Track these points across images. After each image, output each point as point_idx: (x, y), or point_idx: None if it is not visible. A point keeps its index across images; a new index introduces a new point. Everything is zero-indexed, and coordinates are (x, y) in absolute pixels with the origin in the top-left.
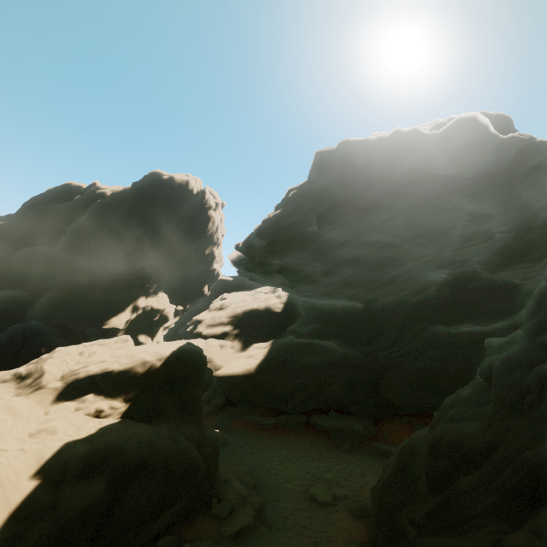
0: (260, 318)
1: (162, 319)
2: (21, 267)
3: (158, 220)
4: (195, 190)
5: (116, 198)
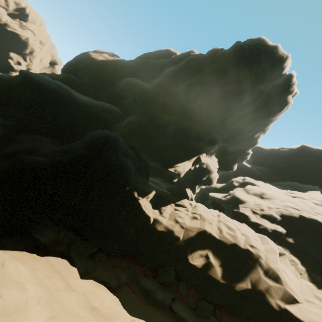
0: None
1: (206, 180)
2: (123, 91)
3: (246, 85)
4: (286, 69)
5: (214, 54)
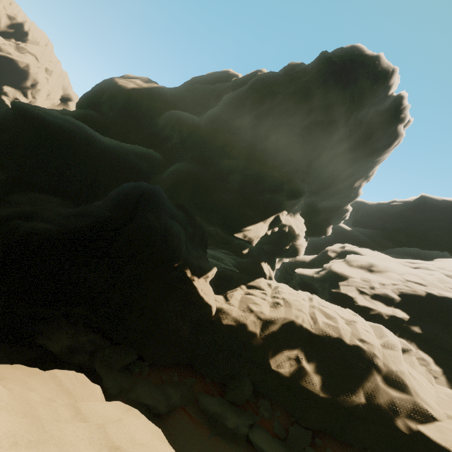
0: None
1: (290, 250)
2: (164, 130)
3: (338, 112)
4: (393, 87)
5: (291, 71)
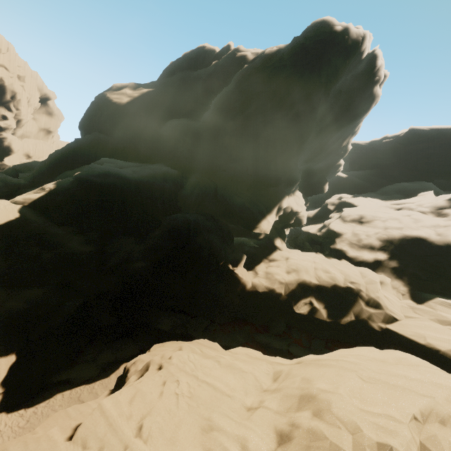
0: (430, 254)
1: (295, 221)
2: (169, 141)
3: (317, 97)
4: (366, 51)
5: (269, 62)
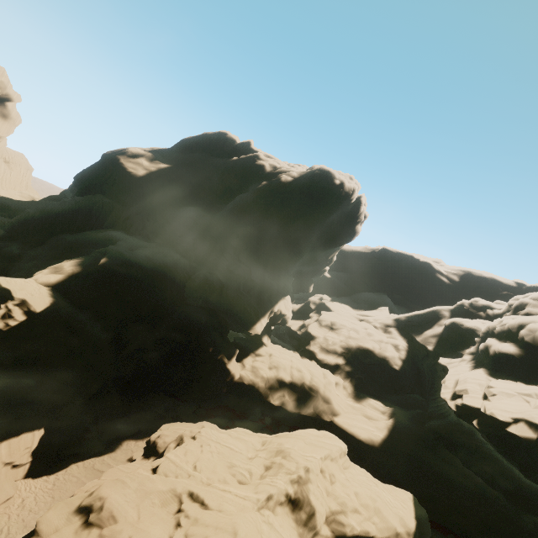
0: (373, 363)
1: (281, 321)
2: (182, 227)
3: (315, 228)
4: (354, 199)
5: (283, 188)
